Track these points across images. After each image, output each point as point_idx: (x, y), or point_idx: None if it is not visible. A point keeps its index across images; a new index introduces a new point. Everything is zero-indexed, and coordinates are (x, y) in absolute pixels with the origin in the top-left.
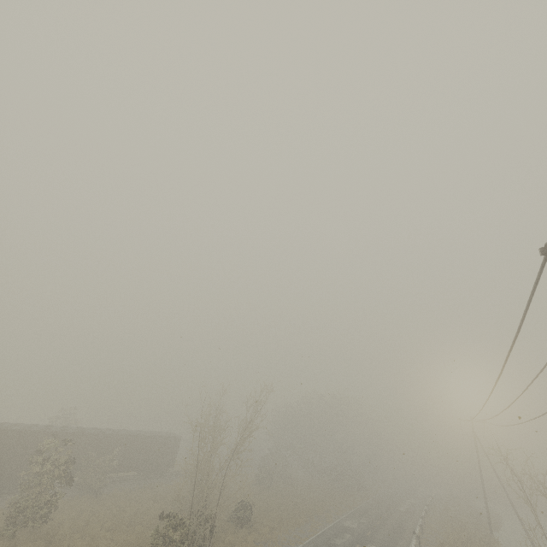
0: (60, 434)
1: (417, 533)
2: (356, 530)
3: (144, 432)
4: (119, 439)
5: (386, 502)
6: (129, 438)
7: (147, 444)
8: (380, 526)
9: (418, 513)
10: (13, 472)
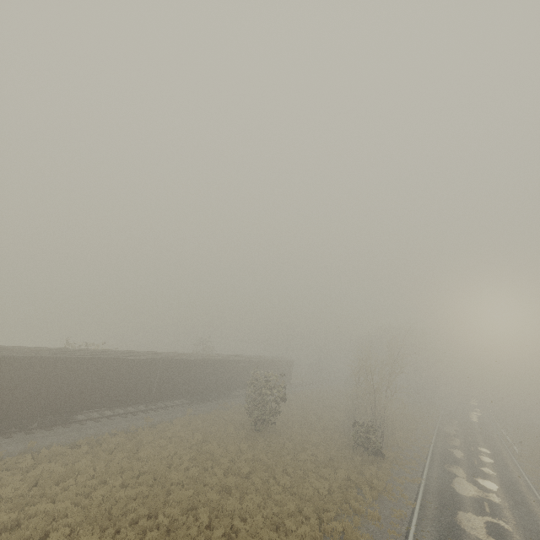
0: (234, 361)
1: (510, 441)
2: (459, 435)
3: (273, 358)
4: (262, 364)
5: (457, 414)
6: (267, 362)
7: (276, 367)
8: (472, 433)
9: (489, 424)
10: (216, 387)
